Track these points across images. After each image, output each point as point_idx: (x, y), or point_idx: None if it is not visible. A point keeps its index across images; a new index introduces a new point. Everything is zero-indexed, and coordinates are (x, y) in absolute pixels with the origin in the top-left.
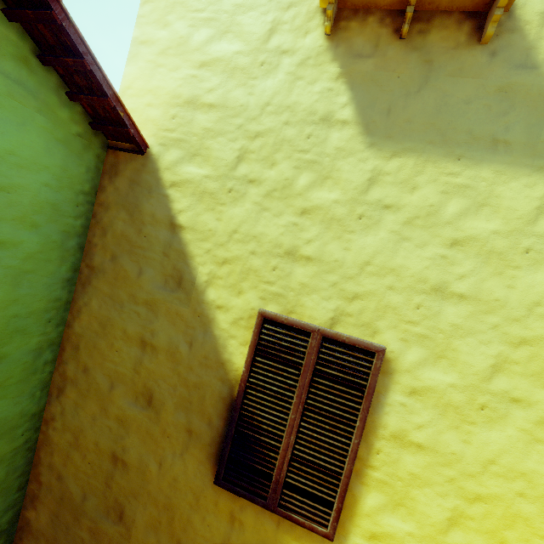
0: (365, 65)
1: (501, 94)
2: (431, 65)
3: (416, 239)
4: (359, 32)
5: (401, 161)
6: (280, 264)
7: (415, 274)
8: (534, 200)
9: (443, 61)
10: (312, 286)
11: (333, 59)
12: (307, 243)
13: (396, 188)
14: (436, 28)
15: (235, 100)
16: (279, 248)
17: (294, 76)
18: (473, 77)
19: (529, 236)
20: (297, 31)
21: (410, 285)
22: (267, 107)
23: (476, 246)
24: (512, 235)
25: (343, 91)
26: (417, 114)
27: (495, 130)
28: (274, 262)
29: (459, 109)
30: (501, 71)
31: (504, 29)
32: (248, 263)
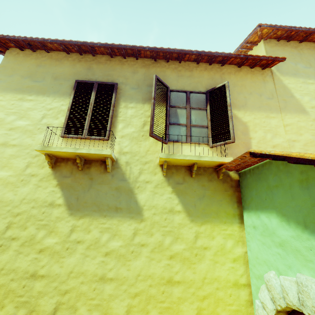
0: (67, 180)
1: (117, 190)
2: (92, 180)
3: (91, 255)
4: (65, 167)
5: (83, 220)
6: (27, 283)
7: (92, 273)
8: (132, 230)
9: (96, 178)
10: (44, 291)
11: (54, 178)
12: (42, 267)
13: (82, 232)
14: (93, 166)
15: (7, 198)
16: (27, 274)
17: (37, 186)
18: (107, 184)
19: (132, 245)
20: (39, 166)
21: (90, 279)
22: (23, 200)
23: (114, 253)
24: (126, 246)
25: (59, 191)
26: (89, 199)
27: (116, 204)
28: (24, 282)
29: (103, 196)
30: (116, 182)
31: (115, 167)
32: (9, 287)
